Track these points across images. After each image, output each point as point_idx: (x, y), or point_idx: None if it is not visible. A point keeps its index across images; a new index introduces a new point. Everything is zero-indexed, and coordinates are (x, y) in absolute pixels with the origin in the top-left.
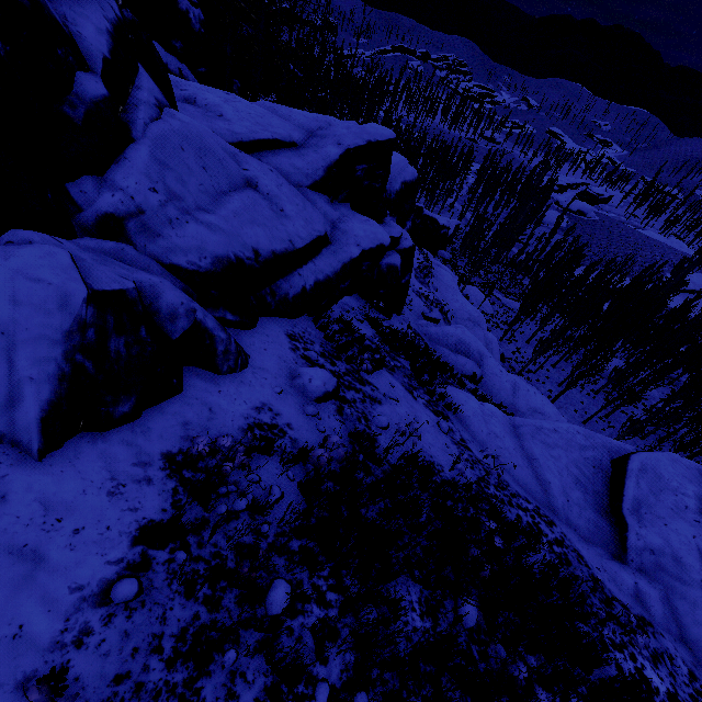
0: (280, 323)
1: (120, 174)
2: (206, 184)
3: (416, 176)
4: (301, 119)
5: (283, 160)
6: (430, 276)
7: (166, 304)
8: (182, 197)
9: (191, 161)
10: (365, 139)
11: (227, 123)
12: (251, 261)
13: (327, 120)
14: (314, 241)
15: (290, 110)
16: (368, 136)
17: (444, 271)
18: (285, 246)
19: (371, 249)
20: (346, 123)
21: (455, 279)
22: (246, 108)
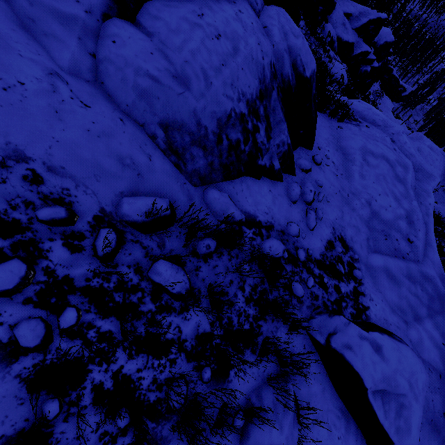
0: (339, 58)
1: (332, 16)
2: (339, 21)
3: (393, 40)
4: (359, 8)
5: (351, 20)
6: (379, 98)
7: (335, 38)
8: (337, 23)
9: (339, 16)
10: (377, 17)
11: (340, 7)
12: (342, 40)
13: (366, 9)
14: (352, 43)
15: (356, 4)
16: (378, 16)
17: (388, 100)
18: (347, 40)
19: (364, 52)
20: (373, 11)
21: (392, 106)
22: (345, 2)
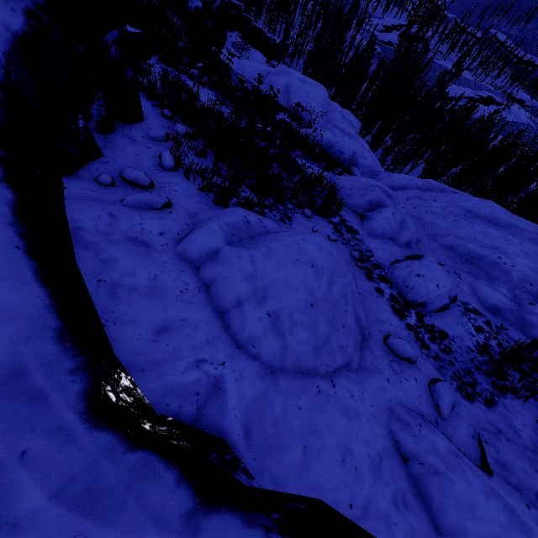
0: None
1: None
2: None
3: None
4: None
5: None
6: (245, 51)
7: None
8: None
9: None
10: None
11: None
12: None
13: None
14: None
15: None
16: None
17: (257, 53)
18: None
19: None
20: None
21: (265, 59)
22: None
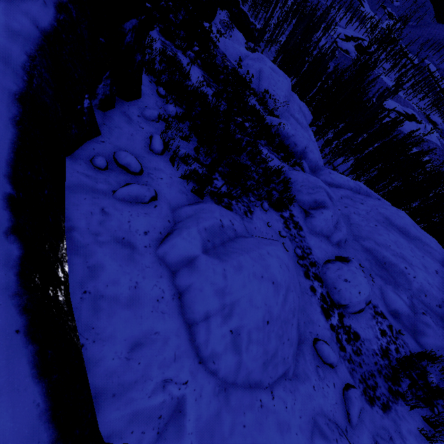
0: None
1: None
2: None
3: None
4: None
5: None
6: (229, 30)
7: None
8: None
9: None
10: None
11: None
12: None
13: None
14: None
15: None
16: None
17: (239, 34)
18: None
19: None
20: None
21: (244, 41)
22: None
